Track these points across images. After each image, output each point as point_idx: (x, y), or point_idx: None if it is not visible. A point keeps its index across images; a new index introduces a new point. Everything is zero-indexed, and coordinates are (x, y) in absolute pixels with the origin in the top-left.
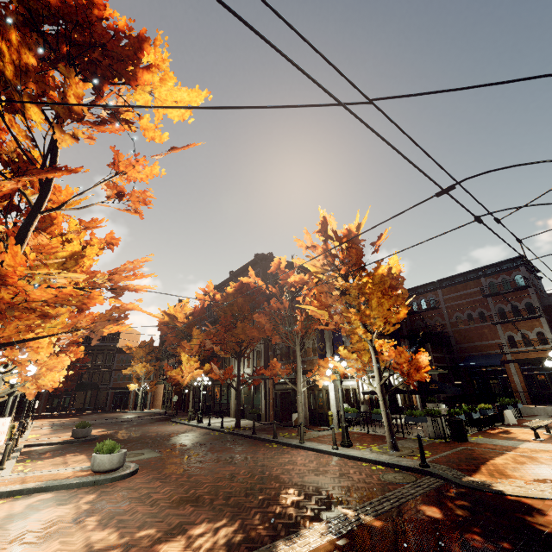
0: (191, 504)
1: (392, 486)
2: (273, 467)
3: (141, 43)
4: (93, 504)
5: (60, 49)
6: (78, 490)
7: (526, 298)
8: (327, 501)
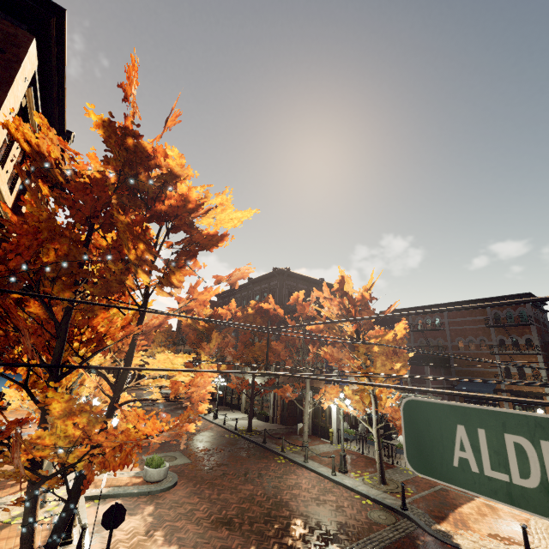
0: (226, 526)
1: (376, 527)
2: (283, 489)
3: (222, 237)
4: (154, 516)
5: (155, 207)
6: (138, 498)
7: (527, 334)
8: (325, 537)
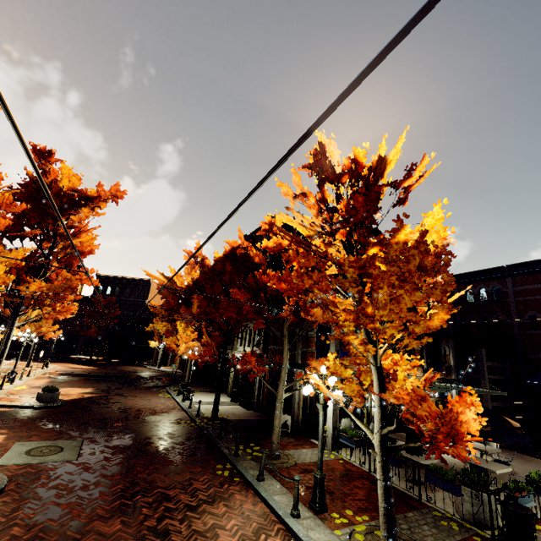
0: None
1: None
2: None
3: None
4: None
5: None
6: None
7: None
8: None
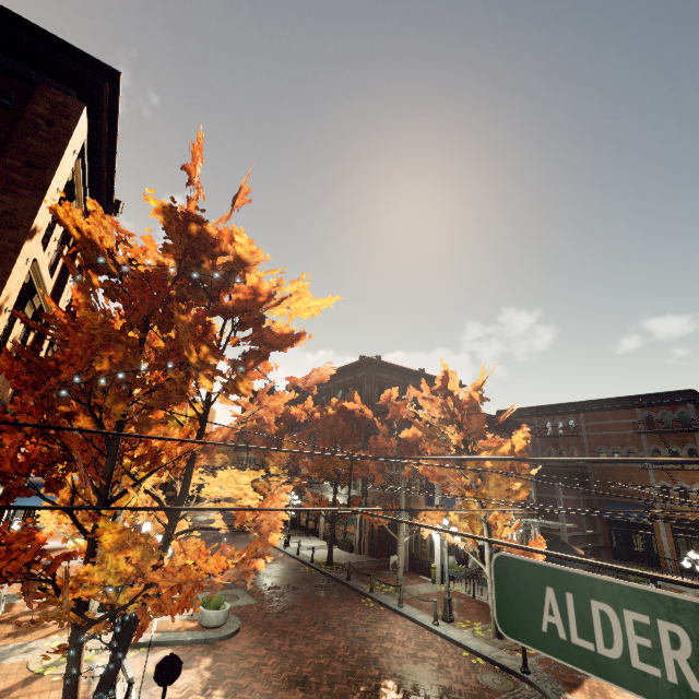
0: (300, 687)
1: (489, 694)
2: (372, 642)
3: (298, 336)
4: (212, 671)
5: (219, 298)
6: (192, 648)
7: (690, 444)
8: None
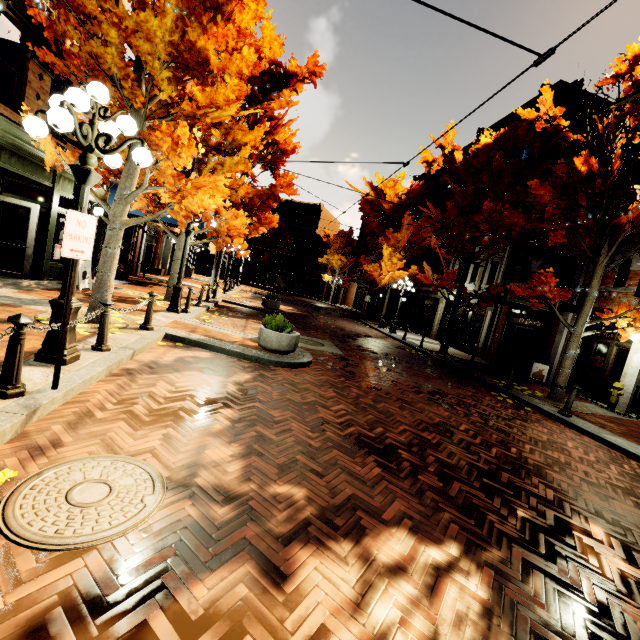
0: (377, 458)
1: None
2: (521, 441)
3: None
4: (242, 388)
5: None
6: (237, 361)
7: None
8: None
